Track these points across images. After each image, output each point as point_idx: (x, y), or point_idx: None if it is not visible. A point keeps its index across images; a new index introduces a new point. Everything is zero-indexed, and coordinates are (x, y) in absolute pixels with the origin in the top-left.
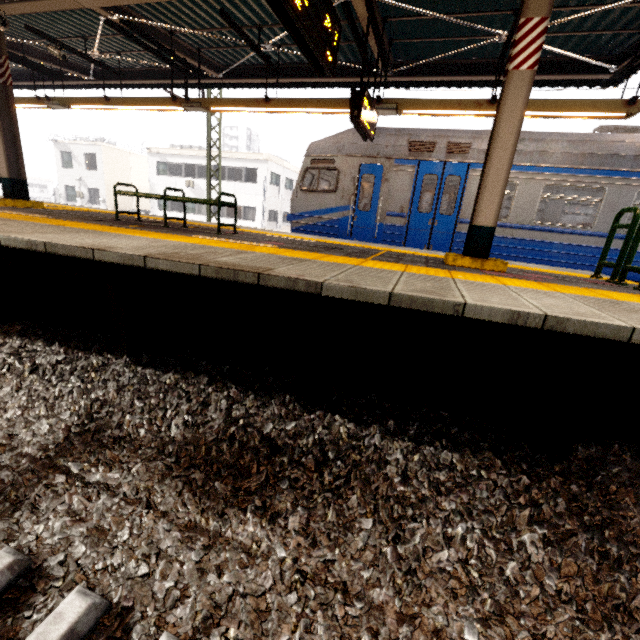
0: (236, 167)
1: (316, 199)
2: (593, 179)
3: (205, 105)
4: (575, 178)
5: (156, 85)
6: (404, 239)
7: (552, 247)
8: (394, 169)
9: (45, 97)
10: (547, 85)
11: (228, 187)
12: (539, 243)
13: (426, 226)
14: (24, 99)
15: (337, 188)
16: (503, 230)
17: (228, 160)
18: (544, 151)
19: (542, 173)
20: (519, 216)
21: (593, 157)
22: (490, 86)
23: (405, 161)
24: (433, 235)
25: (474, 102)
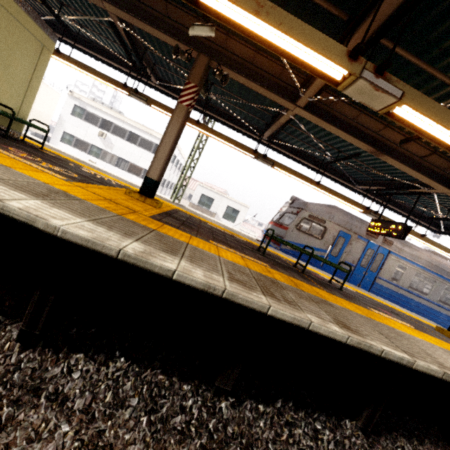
0: (149, 140)
1: (306, 238)
2: (433, 276)
3: (276, 166)
4: (427, 273)
5: (205, 113)
6: (349, 278)
7: (411, 301)
8: (356, 240)
9: (136, 90)
10: (414, 222)
11: (137, 151)
12: (407, 298)
13: (361, 274)
14: (107, 77)
15: (322, 238)
16: (395, 287)
17: (144, 132)
18: (419, 257)
19: (417, 267)
20: (403, 283)
21: (435, 267)
22: (393, 211)
23: (363, 238)
24: (363, 280)
25: (415, 233)
